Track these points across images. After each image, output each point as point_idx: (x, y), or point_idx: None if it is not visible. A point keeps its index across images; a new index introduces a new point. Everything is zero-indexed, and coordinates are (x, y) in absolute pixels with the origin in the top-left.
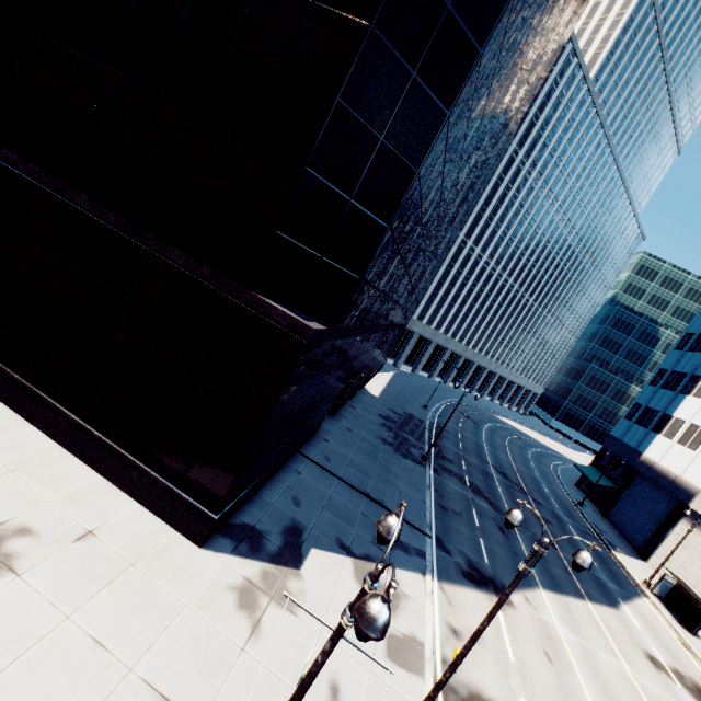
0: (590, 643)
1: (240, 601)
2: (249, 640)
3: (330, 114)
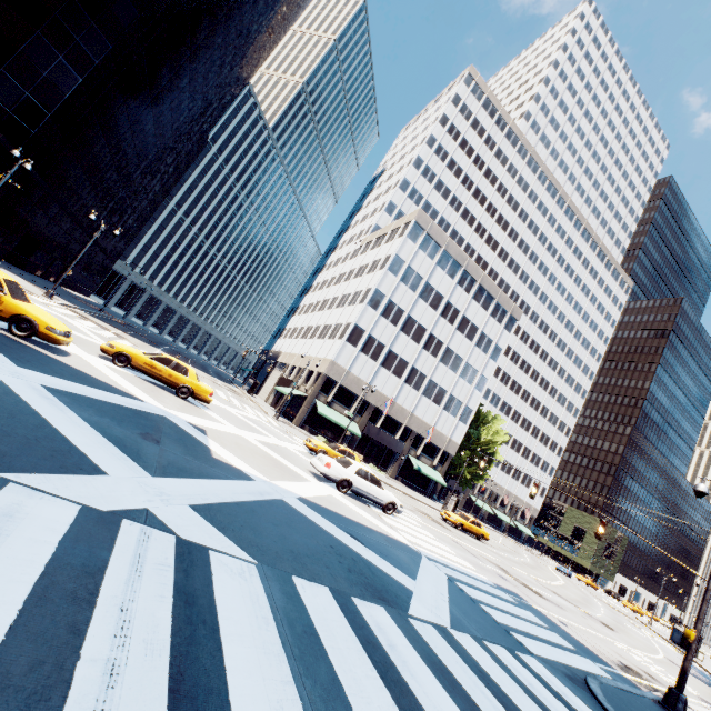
0: None
1: None
2: None
3: (16, 54)
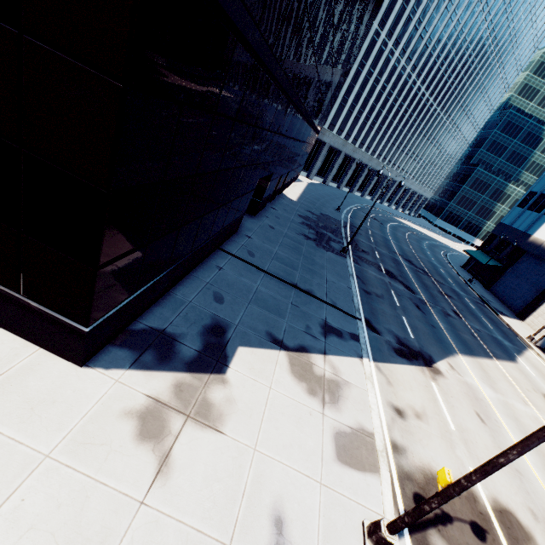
0: (507, 397)
1: (140, 431)
2: (152, 485)
3: None
